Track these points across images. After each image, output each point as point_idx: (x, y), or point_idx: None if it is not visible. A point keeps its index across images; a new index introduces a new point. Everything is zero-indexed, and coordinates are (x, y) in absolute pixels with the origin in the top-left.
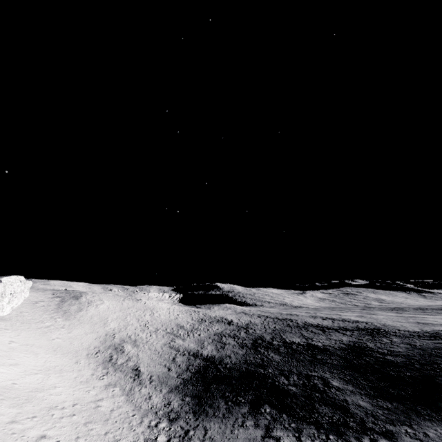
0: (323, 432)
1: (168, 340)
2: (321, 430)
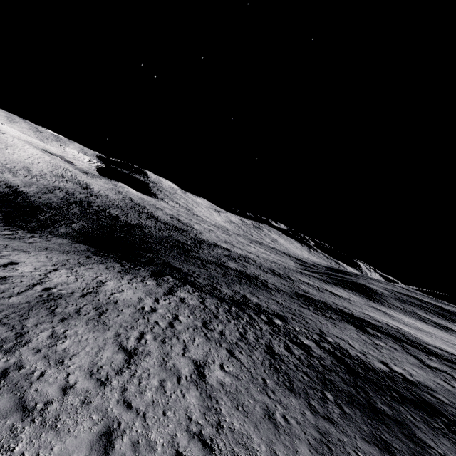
0: (2, 223)
1: None
2: (3, 223)
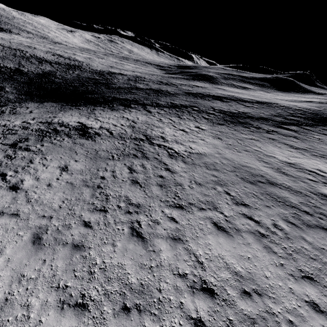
0: None
1: None
2: None
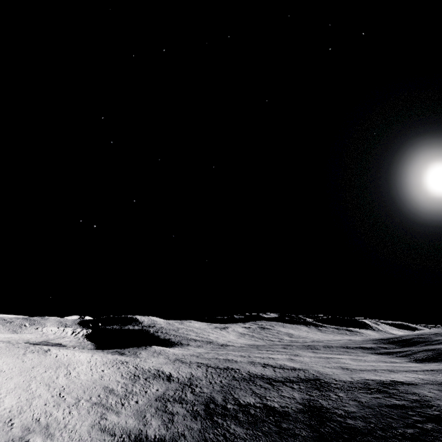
0: None
1: (97, 416)
2: None
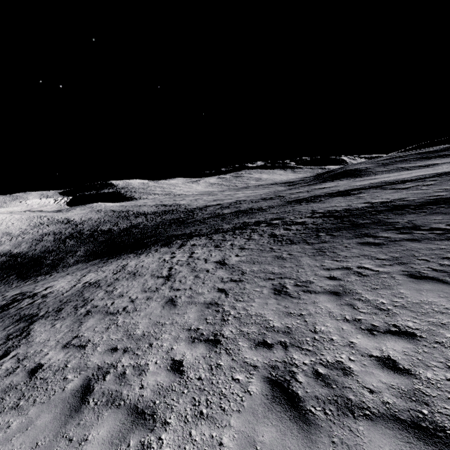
0: (20, 281)
1: None
2: (21, 280)
